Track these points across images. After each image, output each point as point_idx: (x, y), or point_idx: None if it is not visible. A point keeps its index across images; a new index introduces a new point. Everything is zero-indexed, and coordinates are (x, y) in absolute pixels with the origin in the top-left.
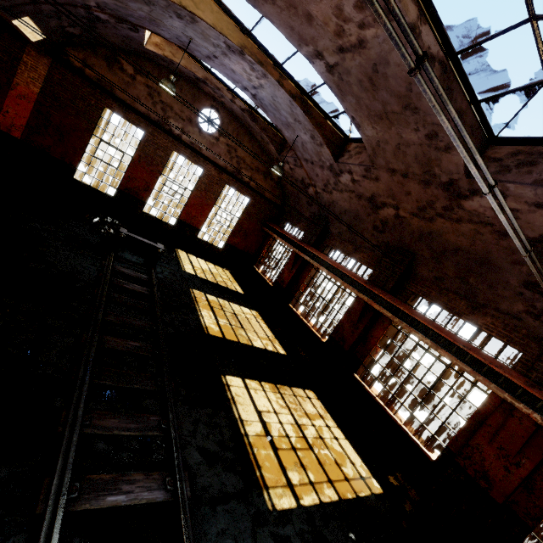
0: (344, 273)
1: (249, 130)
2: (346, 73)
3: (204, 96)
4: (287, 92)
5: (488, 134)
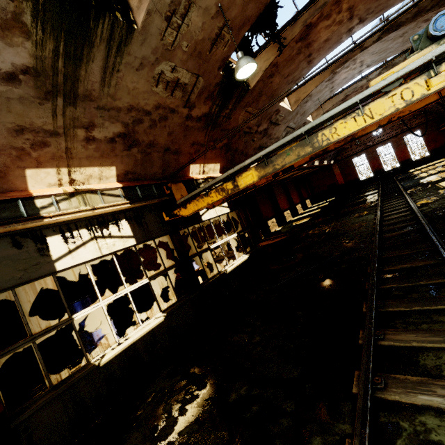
0: None
1: None
2: None
3: None
4: None
5: None
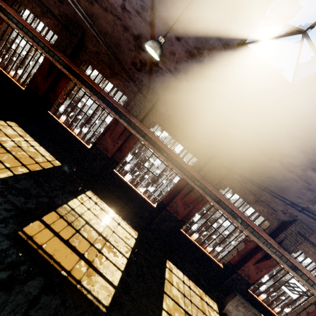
0: (33, 33)
1: None
2: None
3: None
4: None
5: None
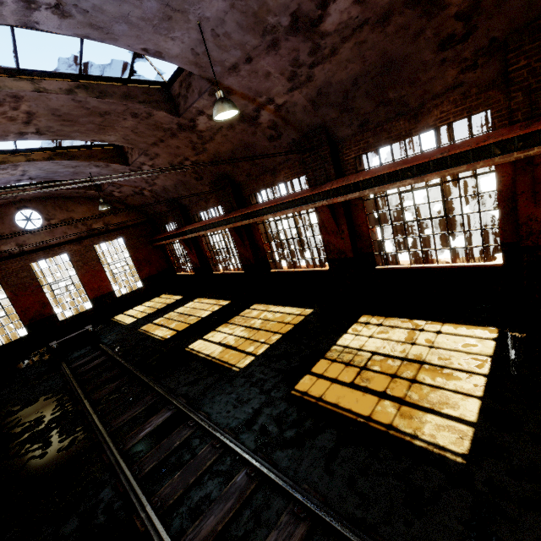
0: (212, 223)
1: (64, 196)
2: (49, 128)
3: (3, 208)
4: (43, 161)
5: (160, 85)
